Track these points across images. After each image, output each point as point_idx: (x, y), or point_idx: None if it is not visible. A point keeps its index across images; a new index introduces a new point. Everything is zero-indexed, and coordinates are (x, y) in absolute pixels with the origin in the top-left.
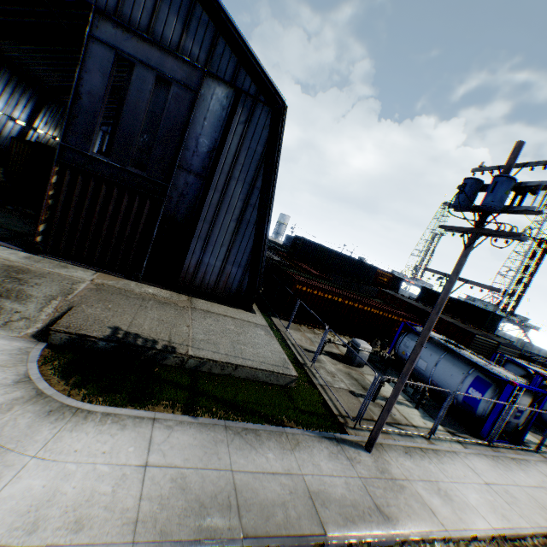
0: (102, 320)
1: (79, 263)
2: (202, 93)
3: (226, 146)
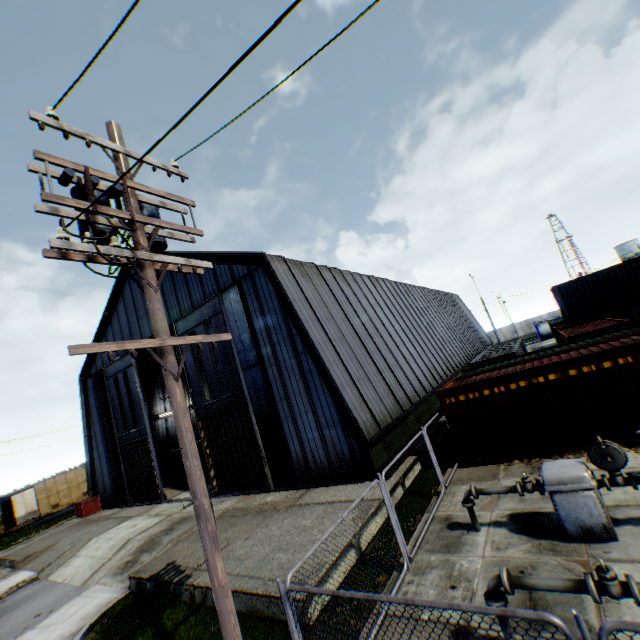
0: (173, 555)
1: (235, 492)
2: (226, 308)
3: (256, 326)
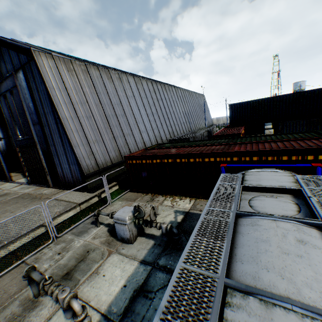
0: None
1: (37, 185)
2: (20, 83)
3: (37, 100)
